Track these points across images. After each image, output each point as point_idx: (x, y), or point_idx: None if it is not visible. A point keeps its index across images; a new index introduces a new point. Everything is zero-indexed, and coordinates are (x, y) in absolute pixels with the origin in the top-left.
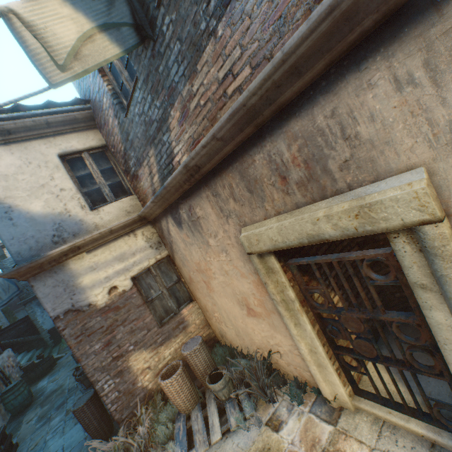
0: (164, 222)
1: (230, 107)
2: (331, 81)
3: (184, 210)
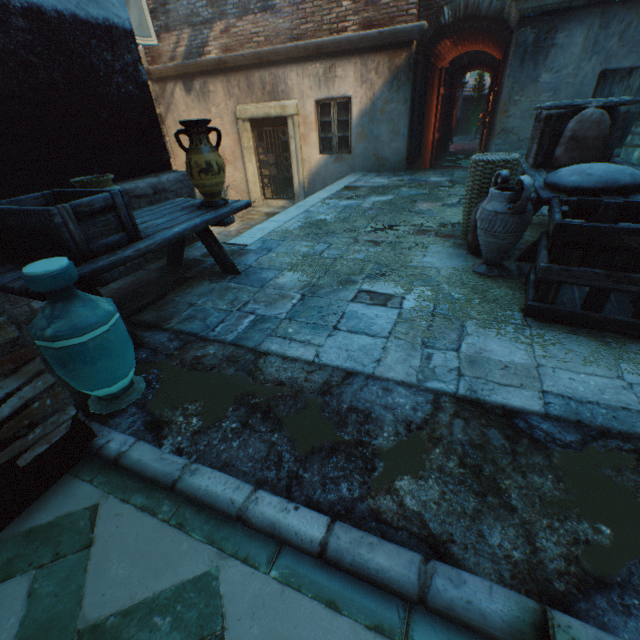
0: (171, 85)
1: (255, 50)
2: (285, 64)
3: (199, 83)
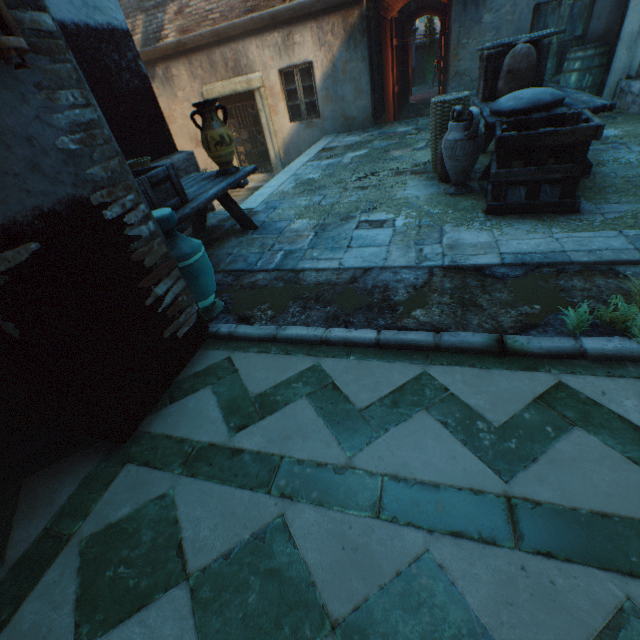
0: None
1: (212, 28)
2: (244, 38)
3: (162, 69)
